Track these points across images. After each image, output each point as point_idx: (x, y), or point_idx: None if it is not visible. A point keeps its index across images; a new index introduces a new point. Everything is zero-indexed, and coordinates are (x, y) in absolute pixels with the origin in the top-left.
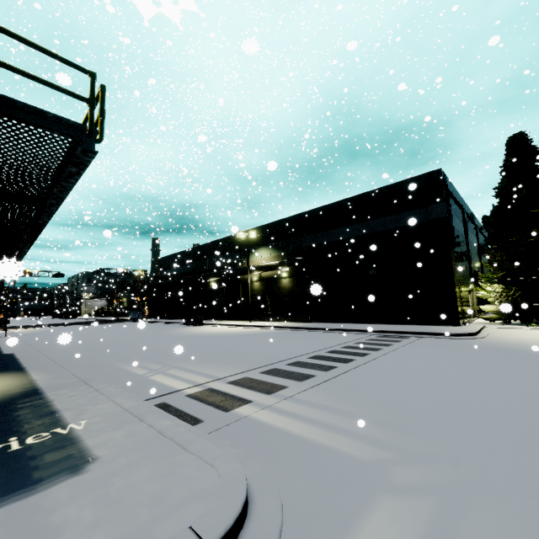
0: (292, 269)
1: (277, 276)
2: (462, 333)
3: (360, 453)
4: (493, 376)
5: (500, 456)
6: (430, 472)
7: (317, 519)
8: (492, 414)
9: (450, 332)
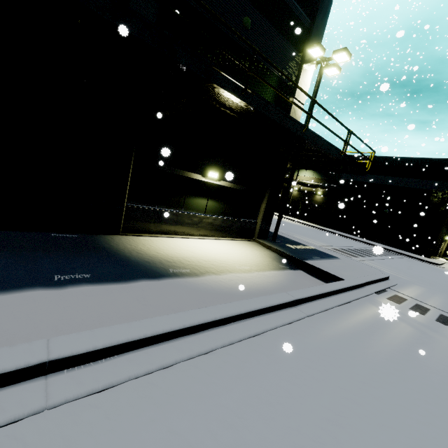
0: (326, 191)
1: (313, 192)
2: (432, 262)
3: (404, 278)
4: (446, 279)
5: (445, 289)
6: (425, 285)
7: (401, 282)
8: (443, 285)
9: (425, 259)
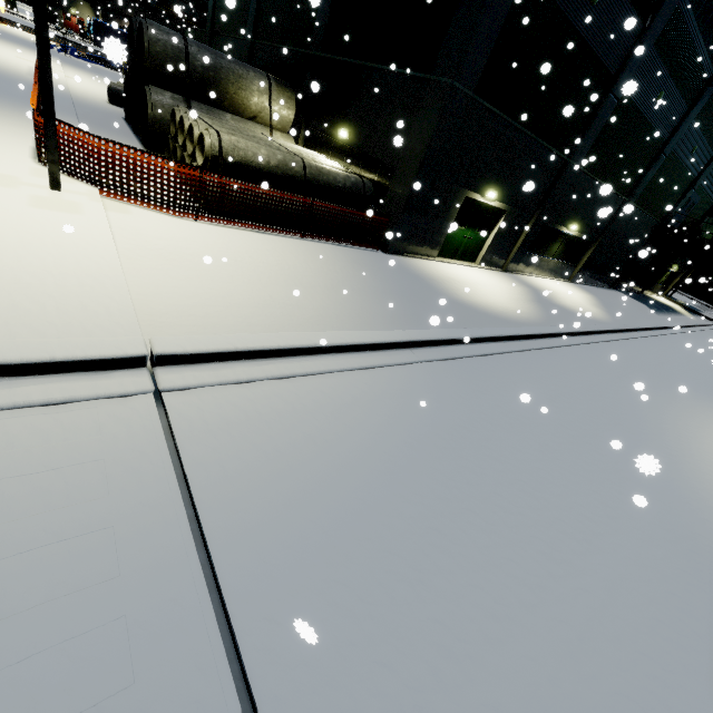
0: None
1: None
2: None
3: None
4: None
5: None
6: None
7: None
8: None
9: None
